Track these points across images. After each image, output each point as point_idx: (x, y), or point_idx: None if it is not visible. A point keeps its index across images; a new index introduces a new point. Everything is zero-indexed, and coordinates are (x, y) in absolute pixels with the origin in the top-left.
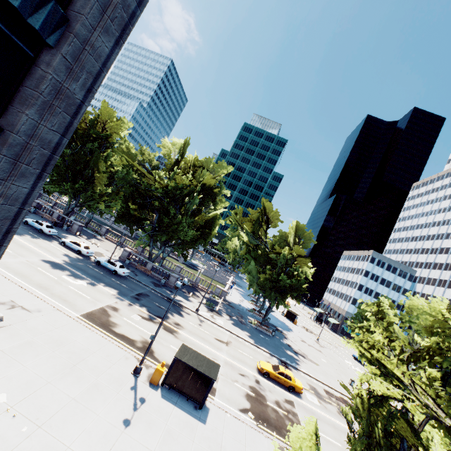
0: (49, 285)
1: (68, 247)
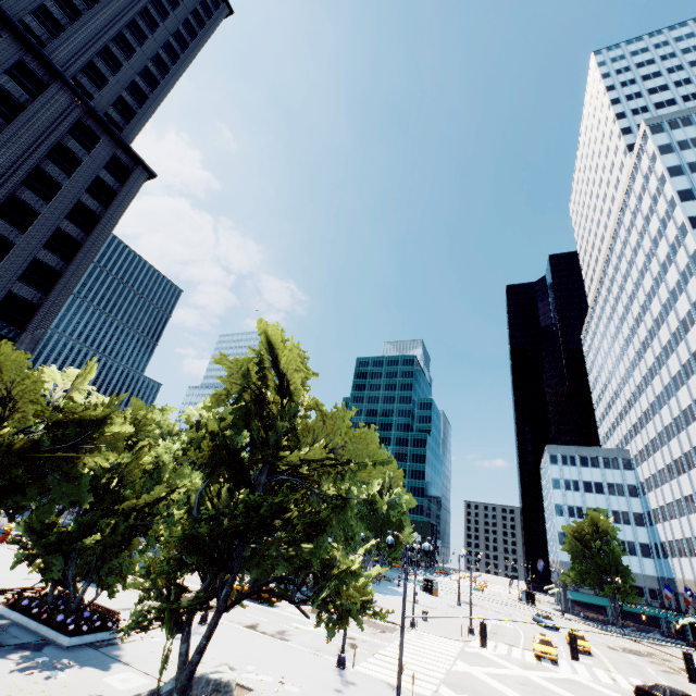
0: None
1: None
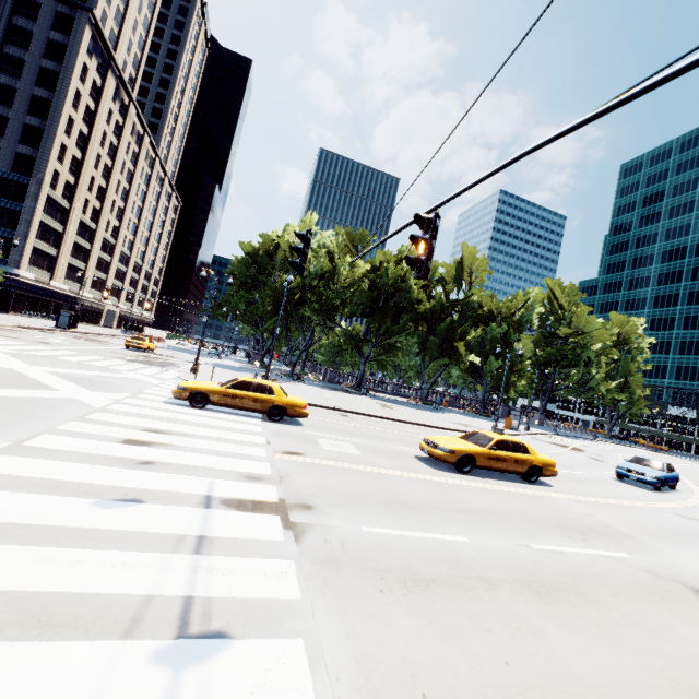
0: None
1: None
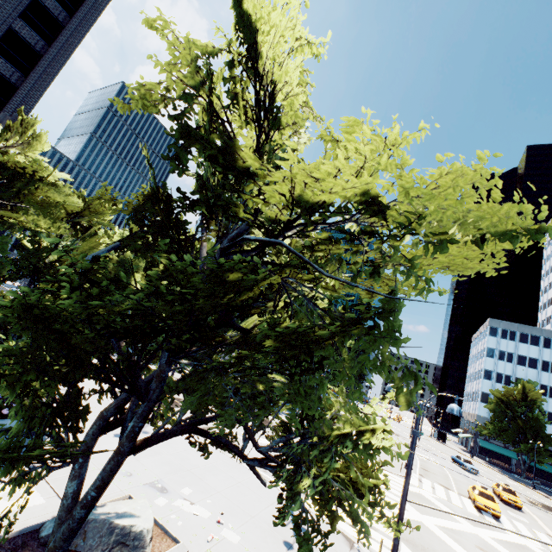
0: None
1: None
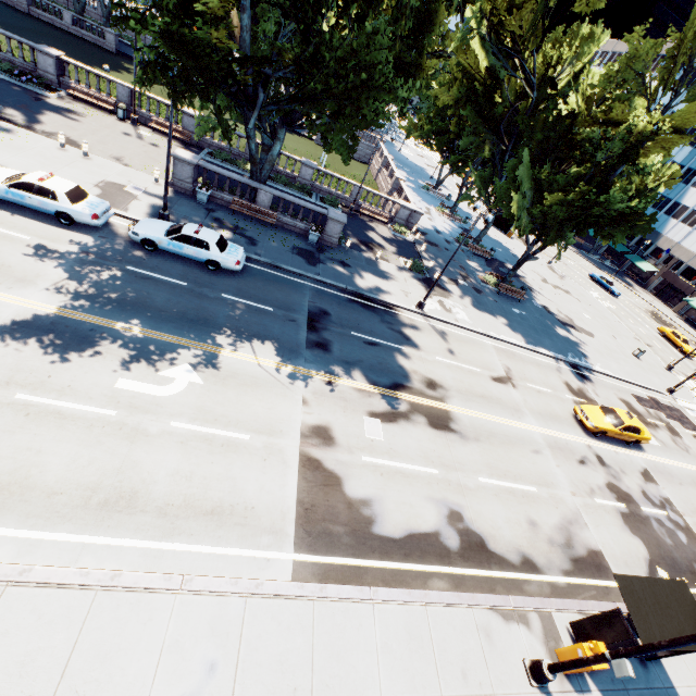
0: (121, 472)
1: (11, 204)
